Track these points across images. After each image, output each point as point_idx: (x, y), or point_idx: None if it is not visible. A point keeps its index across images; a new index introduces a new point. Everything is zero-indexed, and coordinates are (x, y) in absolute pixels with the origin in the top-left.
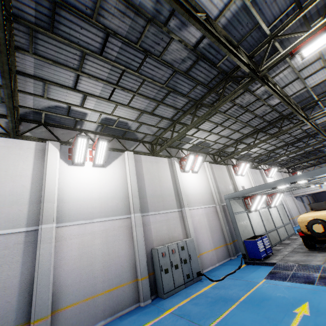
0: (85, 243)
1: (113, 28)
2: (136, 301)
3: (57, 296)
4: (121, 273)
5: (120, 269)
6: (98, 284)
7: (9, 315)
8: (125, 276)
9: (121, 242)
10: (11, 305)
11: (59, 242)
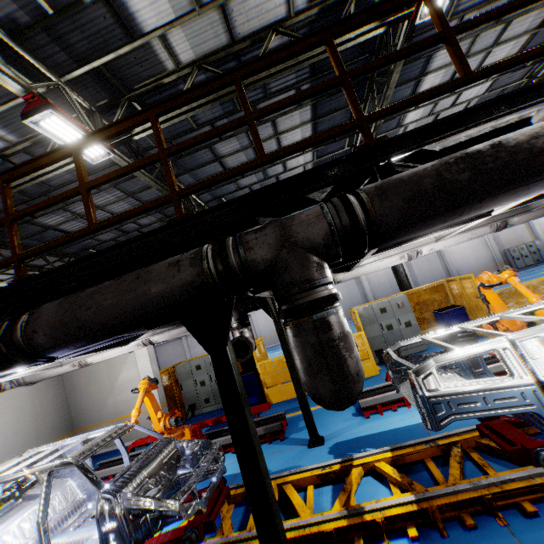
0: (461, 252)
1: None
2: None
3: (458, 272)
4: (486, 263)
5: (485, 261)
6: (474, 268)
7: (444, 277)
8: (489, 264)
9: (481, 249)
10: (443, 274)
11: (450, 254)
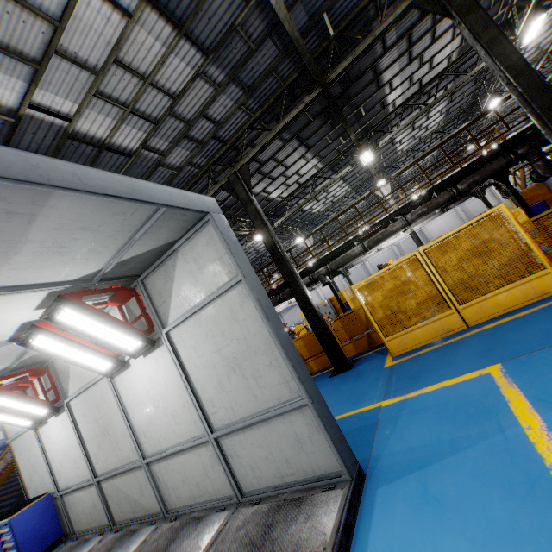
0: (438, 228)
1: (406, 180)
2: None
3: None
4: None
5: None
6: None
7: None
8: None
9: (454, 222)
10: None
11: (429, 231)
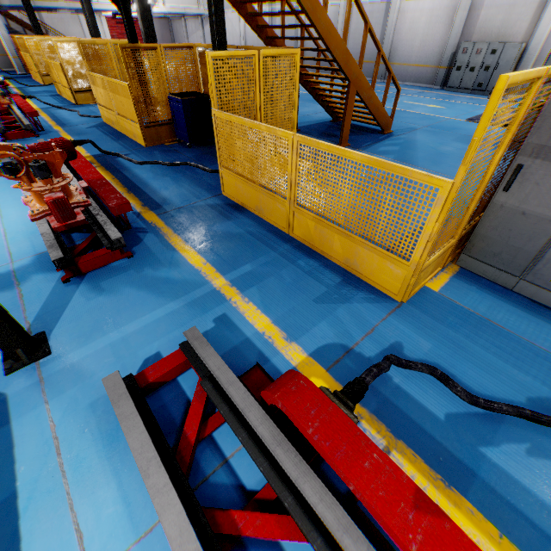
0: (414, 20)
1: None
2: (432, 83)
3: (392, 55)
4: (430, 56)
5: (431, 52)
6: (413, 57)
7: (374, 55)
8: (432, 60)
9: (441, 27)
10: (375, 50)
11: (400, 15)
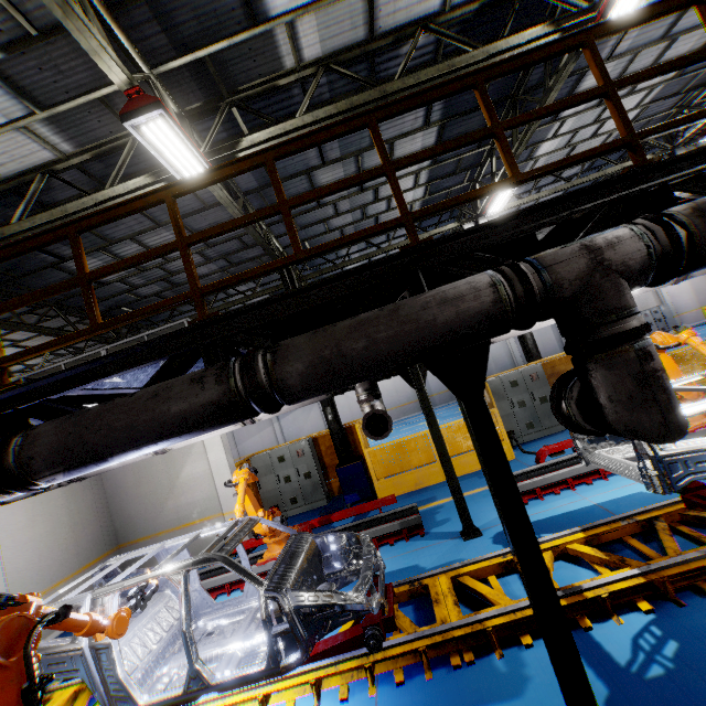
0: None
1: None
2: None
3: None
4: None
5: None
6: None
7: (557, 349)
8: None
9: None
10: (556, 346)
11: None
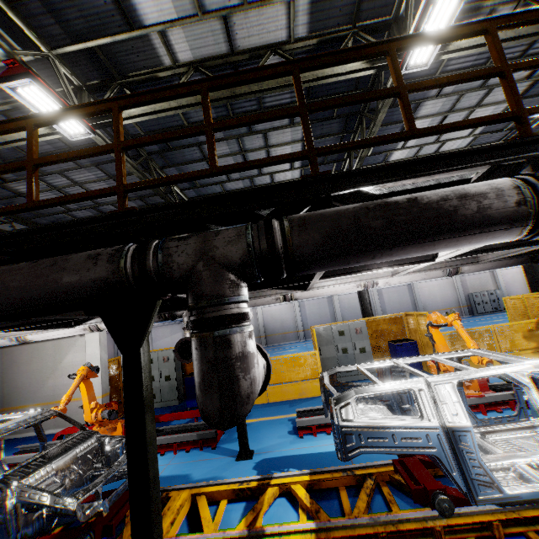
0: (430, 289)
1: None
2: (460, 315)
3: (424, 307)
4: (451, 303)
5: (450, 301)
6: (440, 306)
7: (411, 310)
8: (453, 305)
9: (448, 290)
10: (410, 307)
11: (419, 289)
